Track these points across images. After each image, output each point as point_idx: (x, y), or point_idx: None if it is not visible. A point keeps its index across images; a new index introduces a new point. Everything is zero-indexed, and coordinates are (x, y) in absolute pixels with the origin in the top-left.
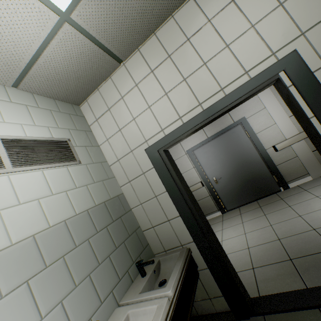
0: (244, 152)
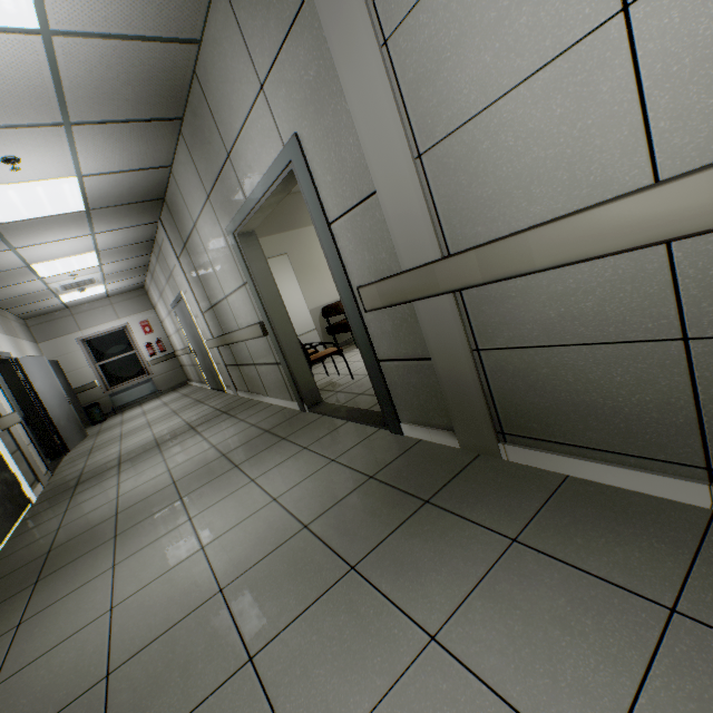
0: (196, 334)
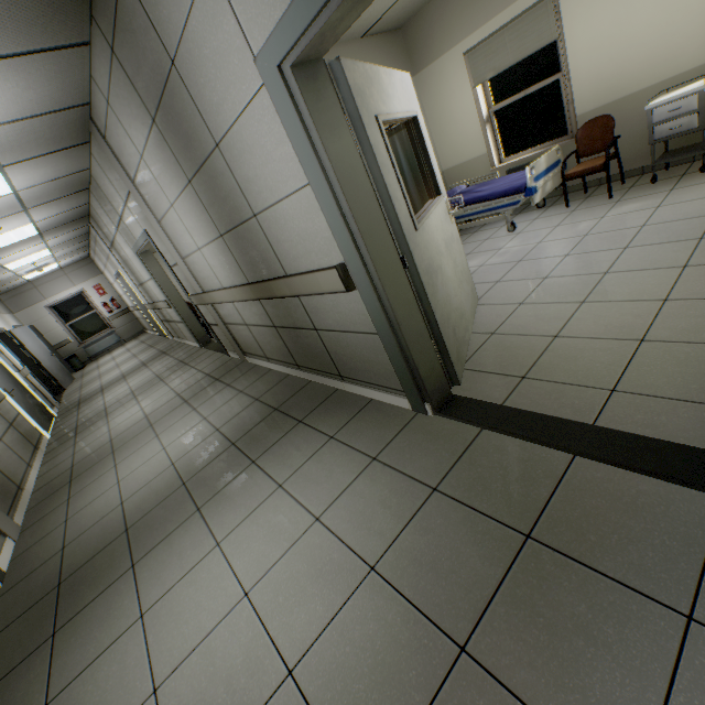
0: (138, 299)
